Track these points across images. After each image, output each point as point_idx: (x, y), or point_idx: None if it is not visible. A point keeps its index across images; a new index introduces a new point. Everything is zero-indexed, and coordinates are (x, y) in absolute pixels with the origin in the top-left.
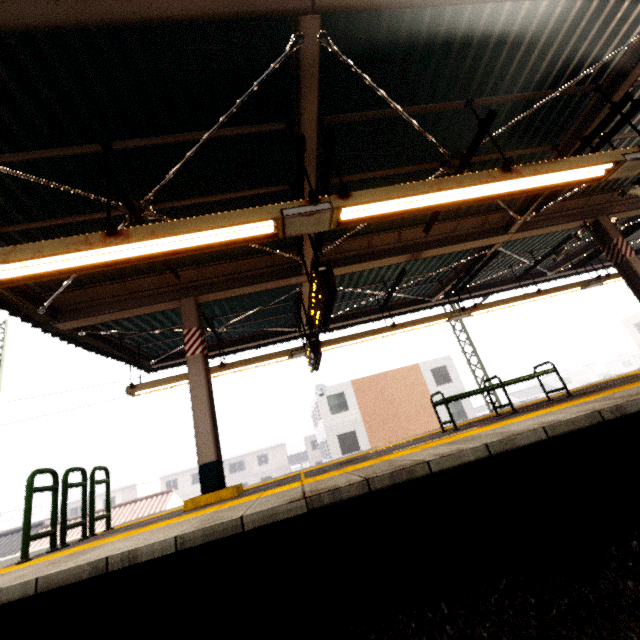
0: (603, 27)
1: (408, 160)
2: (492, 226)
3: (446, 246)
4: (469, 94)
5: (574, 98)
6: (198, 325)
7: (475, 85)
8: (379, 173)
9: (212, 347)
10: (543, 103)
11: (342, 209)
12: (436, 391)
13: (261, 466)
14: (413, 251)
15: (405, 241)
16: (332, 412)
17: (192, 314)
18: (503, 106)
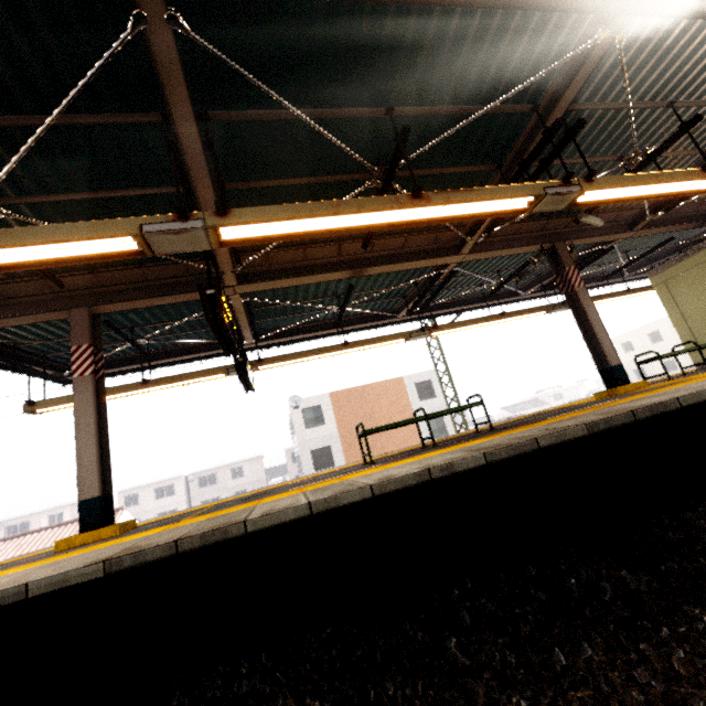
0: (532, 42)
1: (333, 168)
2: (445, 244)
3: (392, 264)
4: (391, 101)
5: (514, 116)
6: (90, 341)
7: (396, 91)
8: (298, 180)
9: (144, 358)
10: (470, 121)
11: (220, 228)
12: (419, 406)
13: (235, 480)
14: (356, 267)
15: (347, 255)
16: (307, 426)
17: (84, 328)
18: (434, 117)
